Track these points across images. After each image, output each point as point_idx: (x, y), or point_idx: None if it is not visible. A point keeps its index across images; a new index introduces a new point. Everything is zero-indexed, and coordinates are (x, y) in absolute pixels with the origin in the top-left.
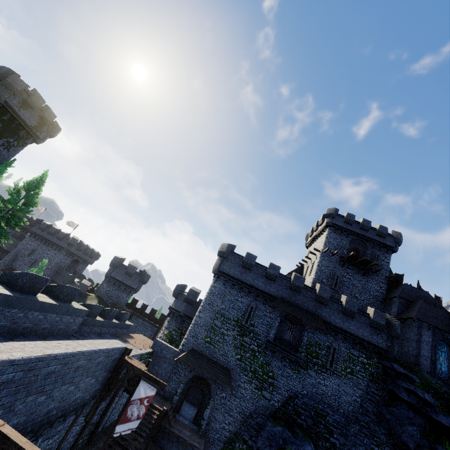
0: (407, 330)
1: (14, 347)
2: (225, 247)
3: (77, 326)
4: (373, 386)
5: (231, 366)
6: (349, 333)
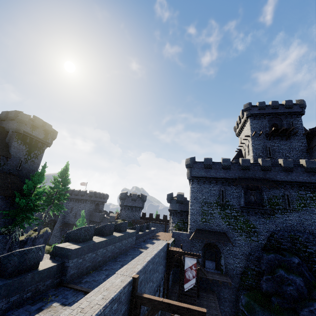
0: None
1: (133, 264)
2: (188, 160)
3: (134, 241)
4: None
5: (225, 230)
6: (293, 182)
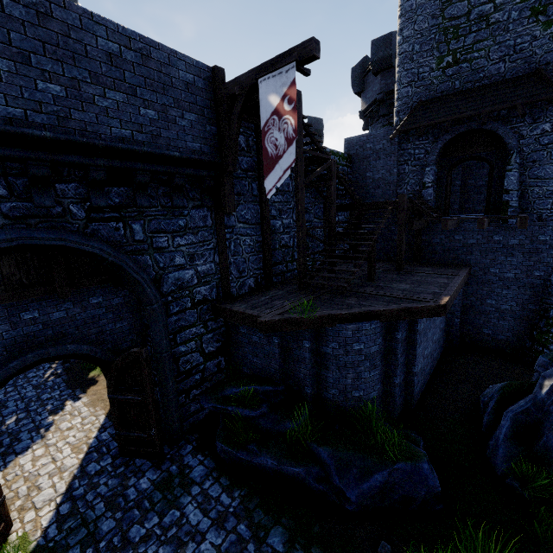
0: None
1: None
2: None
3: None
4: None
5: (542, 61)
6: None
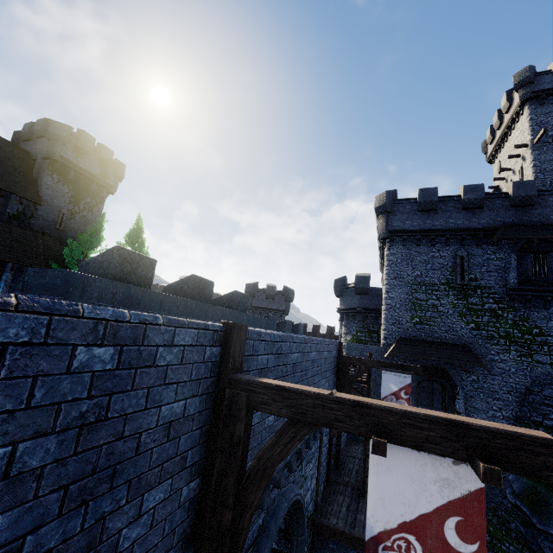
0: None
1: None
2: (382, 198)
3: None
4: None
5: (467, 341)
6: None
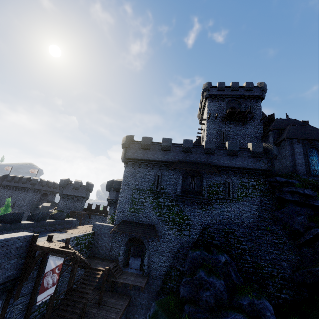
0: (283, 151)
1: None
2: (124, 139)
3: None
4: (265, 199)
5: (155, 222)
6: (237, 168)
